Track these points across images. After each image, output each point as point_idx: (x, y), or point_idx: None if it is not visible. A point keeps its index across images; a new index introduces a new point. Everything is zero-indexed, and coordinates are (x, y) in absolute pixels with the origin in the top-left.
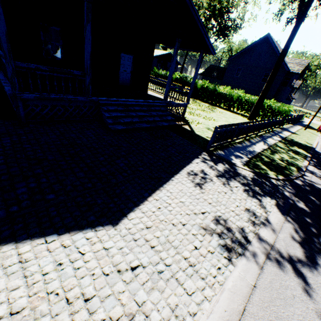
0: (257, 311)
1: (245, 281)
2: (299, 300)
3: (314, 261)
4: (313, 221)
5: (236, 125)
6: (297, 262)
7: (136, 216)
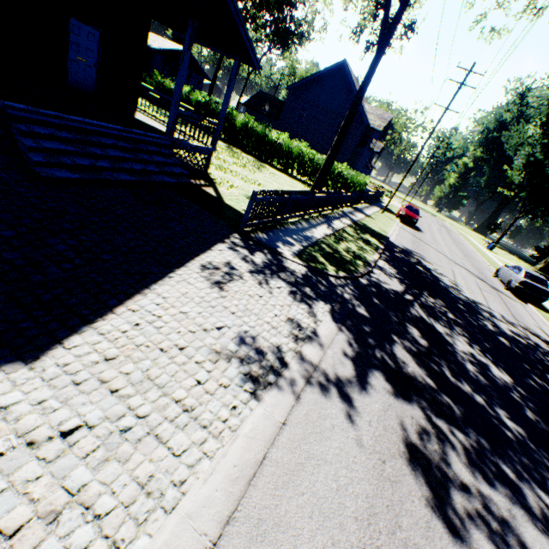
0: (282, 455)
1: (272, 419)
2: (339, 429)
3: (365, 379)
4: (372, 331)
5: (288, 194)
6: (345, 382)
7: (84, 342)
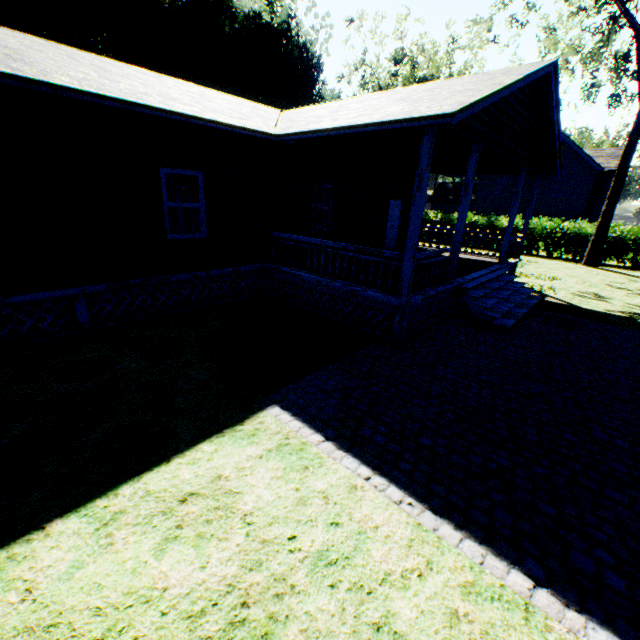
0: None
1: None
2: None
3: None
4: None
5: None
6: None
7: None
